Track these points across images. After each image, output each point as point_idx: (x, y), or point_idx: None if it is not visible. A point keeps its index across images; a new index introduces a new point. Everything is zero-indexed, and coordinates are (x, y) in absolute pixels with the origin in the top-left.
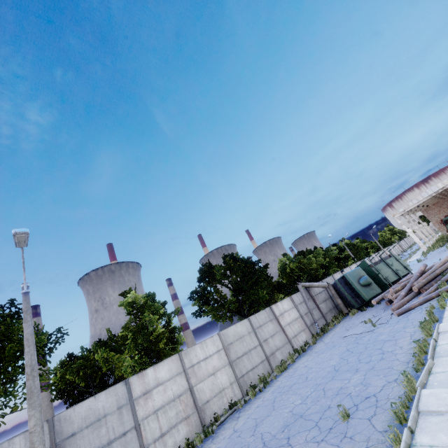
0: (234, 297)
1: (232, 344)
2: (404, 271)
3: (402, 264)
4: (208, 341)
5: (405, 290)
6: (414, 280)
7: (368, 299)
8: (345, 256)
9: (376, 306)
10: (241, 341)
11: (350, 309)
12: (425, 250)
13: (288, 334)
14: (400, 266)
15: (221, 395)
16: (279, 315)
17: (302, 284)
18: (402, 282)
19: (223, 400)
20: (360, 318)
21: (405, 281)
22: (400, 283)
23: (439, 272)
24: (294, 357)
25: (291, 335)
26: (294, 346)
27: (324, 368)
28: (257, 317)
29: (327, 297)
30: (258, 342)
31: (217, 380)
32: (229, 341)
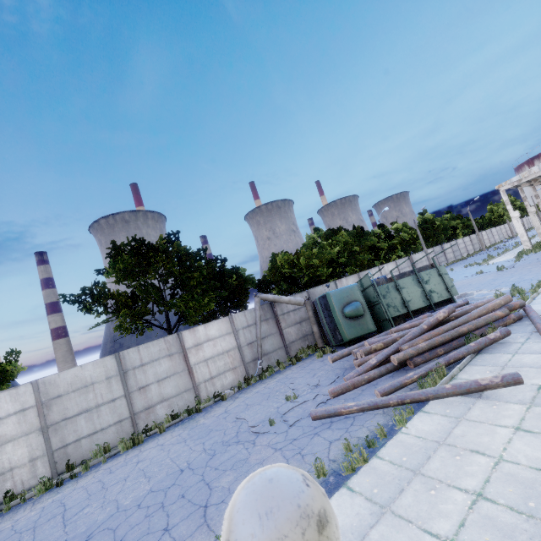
0: (170, 297)
1: (61, 398)
2: (443, 296)
3: (445, 282)
4: (3, 395)
5: (382, 355)
6: (409, 337)
7: (347, 340)
8: (391, 246)
9: (351, 355)
10: (85, 391)
11: (327, 343)
12: (527, 248)
13: (197, 377)
14: (441, 285)
15: (2, 478)
16: (192, 346)
17: (263, 297)
18: (399, 331)
19: (5, 485)
20: (312, 372)
21: (403, 332)
22: (394, 332)
23: (466, 330)
24: (175, 420)
25: (203, 378)
26: (201, 394)
27: (111, 503)
28: (141, 350)
29: (307, 316)
30: (123, 392)
31: (1, 456)
32: (56, 394)
